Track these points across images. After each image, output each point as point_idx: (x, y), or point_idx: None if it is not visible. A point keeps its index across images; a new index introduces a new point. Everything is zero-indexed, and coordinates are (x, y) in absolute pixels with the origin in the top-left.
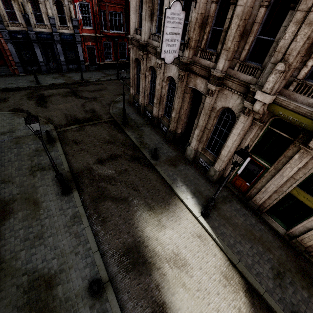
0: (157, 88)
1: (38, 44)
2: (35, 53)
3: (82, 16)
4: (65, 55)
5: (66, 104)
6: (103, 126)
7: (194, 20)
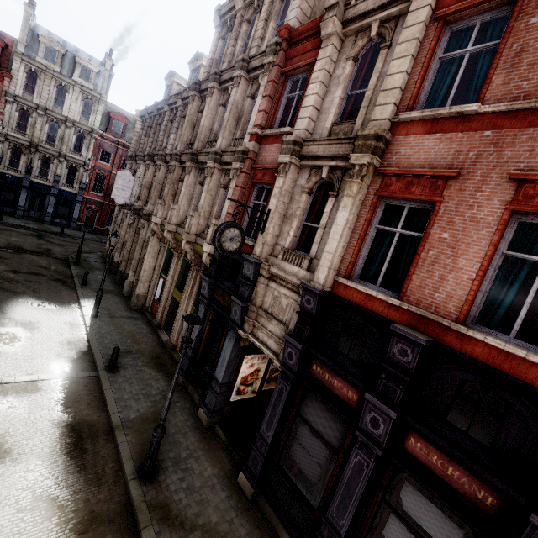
0: (121, 233)
1: (28, 191)
2: (19, 197)
3: (95, 184)
4: (56, 209)
5: (19, 239)
6: (48, 259)
7: (144, 184)
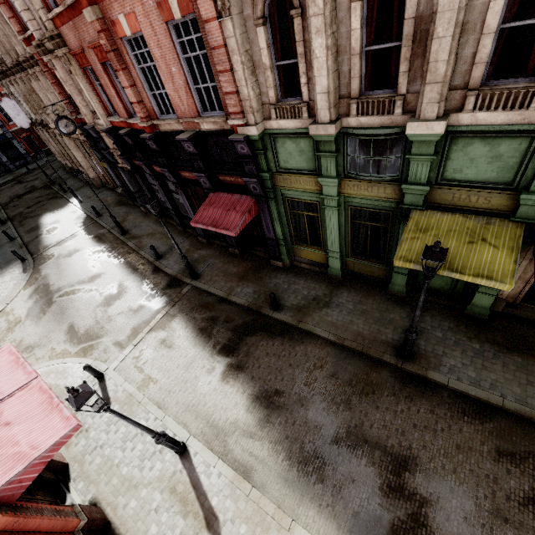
0: (53, 146)
1: None
2: None
3: (4, 115)
4: (7, 155)
5: (12, 191)
6: (37, 191)
7: (24, 100)
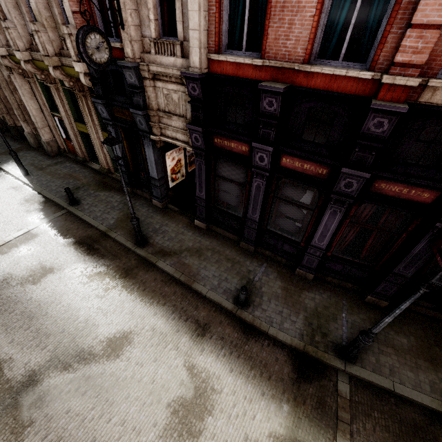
0: None
1: None
2: None
3: None
4: None
5: None
6: None
7: None
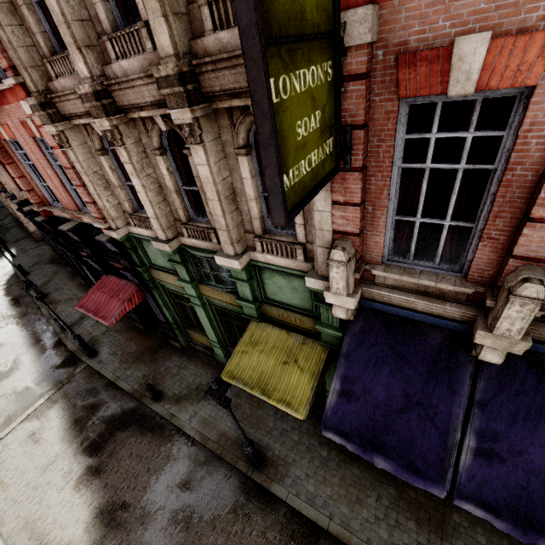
0: None
1: None
2: None
3: None
4: None
5: None
6: None
7: None
